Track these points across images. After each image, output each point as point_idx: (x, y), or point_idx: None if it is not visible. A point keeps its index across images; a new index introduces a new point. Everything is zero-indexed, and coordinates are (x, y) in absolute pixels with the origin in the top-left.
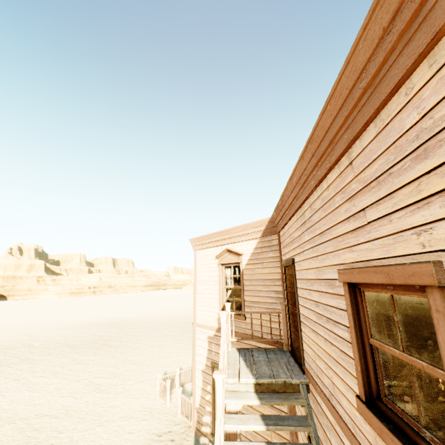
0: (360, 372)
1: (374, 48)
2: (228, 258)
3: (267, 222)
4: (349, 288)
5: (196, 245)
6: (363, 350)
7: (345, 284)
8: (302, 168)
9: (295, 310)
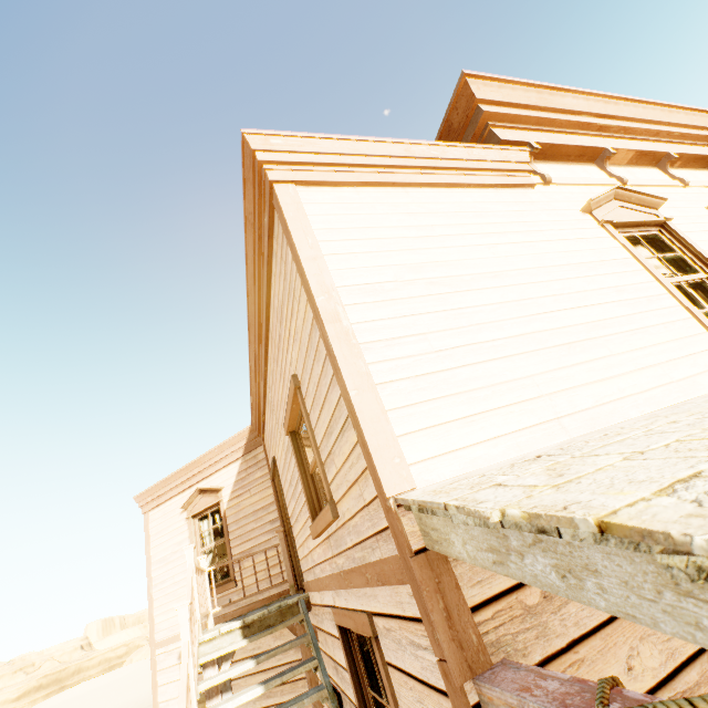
0: (307, 501)
1: (254, 264)
2: (202, 502)
3: (248, 433)
4: (292, 436)
5: (147, 502)
6: (308, 482)
7: (289, 434)
8: (253, 351)
9: (286, 519)
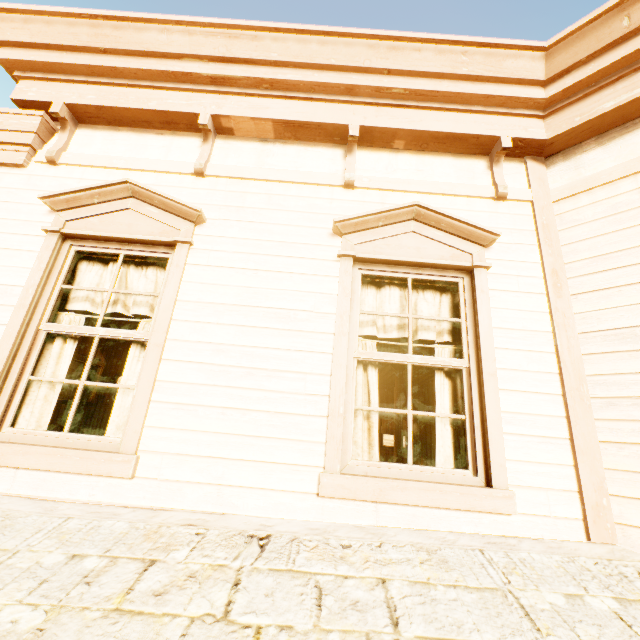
0: None
1: None
2: None
3: None
4: None
5: None
6: None
7: None
8: None
9: None
